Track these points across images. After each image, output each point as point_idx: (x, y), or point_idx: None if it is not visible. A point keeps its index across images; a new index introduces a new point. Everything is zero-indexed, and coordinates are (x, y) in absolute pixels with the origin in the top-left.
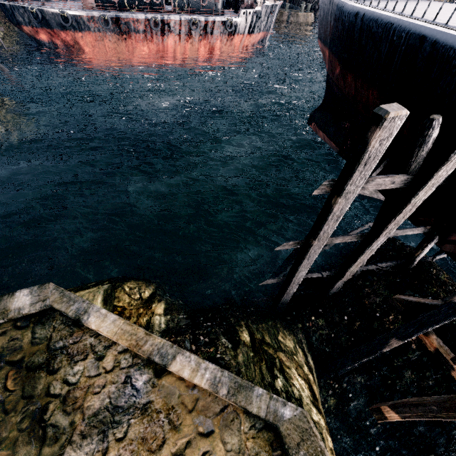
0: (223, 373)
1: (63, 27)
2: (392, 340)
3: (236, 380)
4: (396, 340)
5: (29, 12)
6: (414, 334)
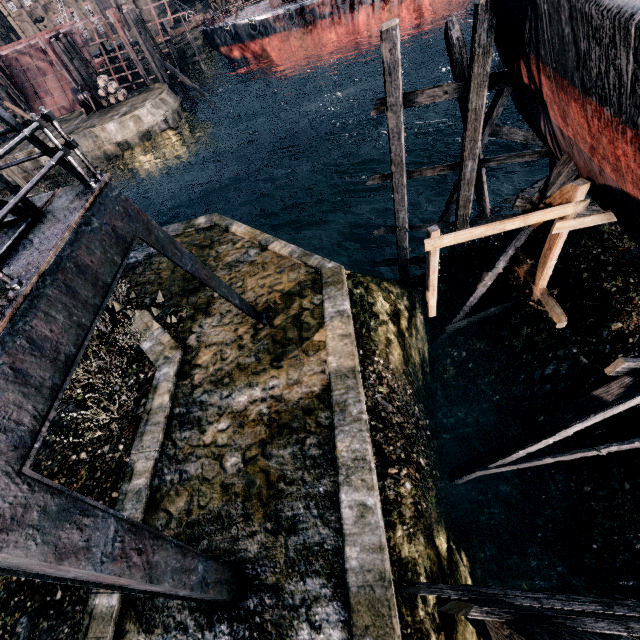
0: (298, 249)
1: (252, 37)
2: (483, 274)
3: (305, 252)
4: (486, 271)
5: (225, 31)
6: (497, 259)
